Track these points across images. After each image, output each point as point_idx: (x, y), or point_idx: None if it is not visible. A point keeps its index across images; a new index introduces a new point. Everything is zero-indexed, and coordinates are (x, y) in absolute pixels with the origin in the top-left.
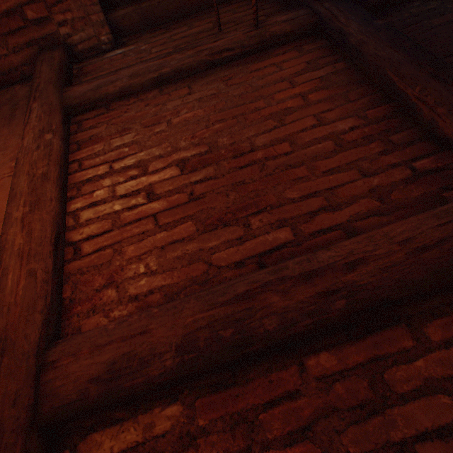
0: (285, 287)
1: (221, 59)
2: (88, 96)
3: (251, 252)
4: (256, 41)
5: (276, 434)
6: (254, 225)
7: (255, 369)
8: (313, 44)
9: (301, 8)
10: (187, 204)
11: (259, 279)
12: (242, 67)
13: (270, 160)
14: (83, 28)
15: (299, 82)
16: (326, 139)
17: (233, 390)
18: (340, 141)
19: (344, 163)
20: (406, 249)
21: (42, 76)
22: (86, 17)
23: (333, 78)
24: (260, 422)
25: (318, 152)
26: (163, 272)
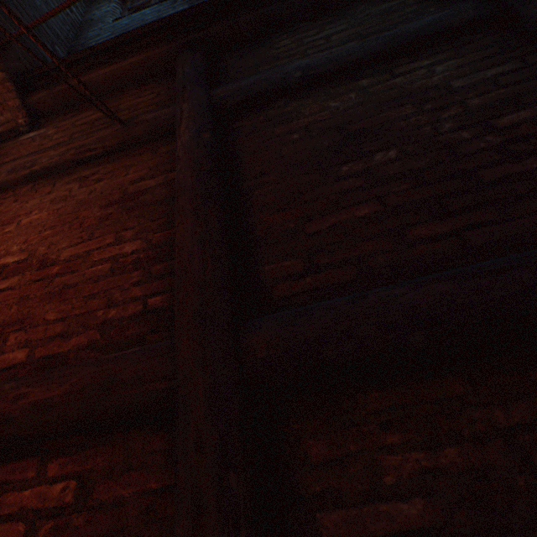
0: None
1: (87, 158)
2: None
3: None
4: (117, 141)
5: None
6: (10, 341)
7: None
8: (170, 145)
9: (172, 104)
10: None
11: None
12: (103, 167)
13: (59, 276)
14: (2, 113)
15: (132, 191)
16: (109, 261)
17: None
18: (118, 264)
19: (105, 289)
20: (60, 391)
21: None
22: (4, 103)
23: (158, 190)
24: None
25: (96, 274)
26: None
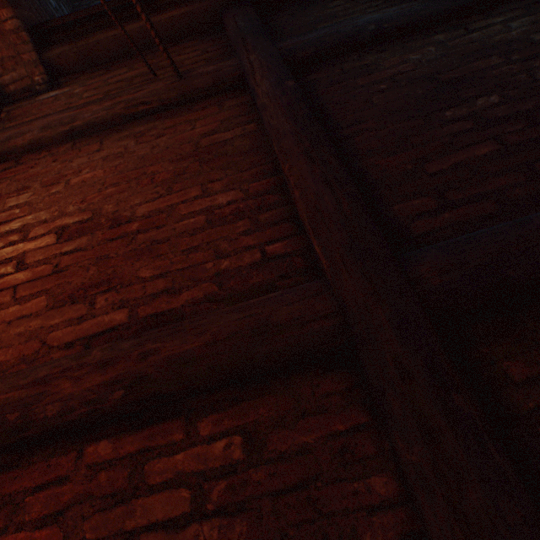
0: (81, 373)
1: (138, 113)
2: None
3: (85, 333)
4: (175, 94)
5: (33, 517)
6: (99, 304)
7: (41, 453)
8: (236, 99)
9: (233, 57)
10: (49, 277)
11: (62, 364)
12: (160, 122)
13: (142, 233)
14: (14, 68)
15: (205, 144)
16: (202, 213)
17: (15, 472)
18: (214, 216)
19: (206, 241)
20: (199, 342)
21: None
22: (17, 56)
23: (238, 142)
24: (26, 504)
25: (189, 227)
26: (1, 349)
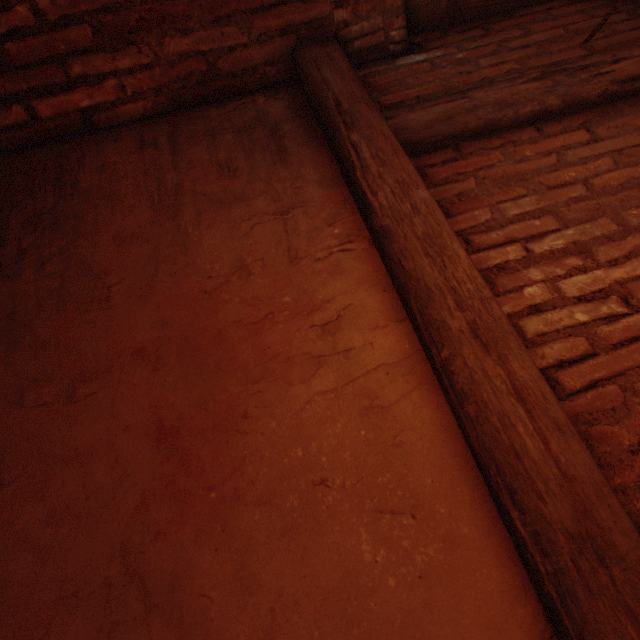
0: None
1: (628, 90)
2: (437, 130)
3: None
4: None
5: None
6: None
7: None
8: None
9: None
10: None
11: None
12: None
13: None
14: (367, 15)
15: None
16: None
17: None
18: None
19: None
20: None
21: (332, 87)
22: None
23: None
24: None
25: None
26: None
